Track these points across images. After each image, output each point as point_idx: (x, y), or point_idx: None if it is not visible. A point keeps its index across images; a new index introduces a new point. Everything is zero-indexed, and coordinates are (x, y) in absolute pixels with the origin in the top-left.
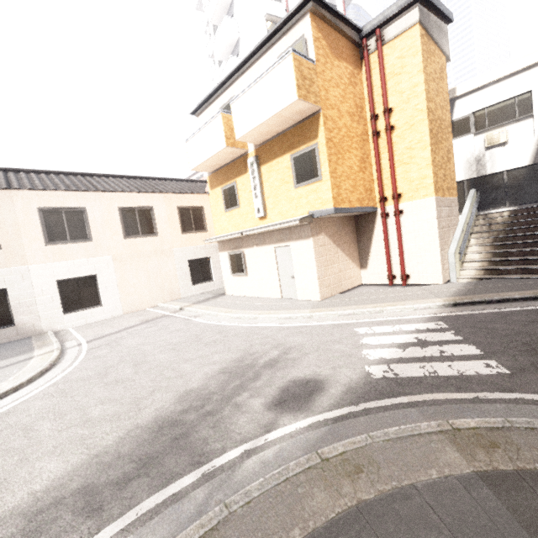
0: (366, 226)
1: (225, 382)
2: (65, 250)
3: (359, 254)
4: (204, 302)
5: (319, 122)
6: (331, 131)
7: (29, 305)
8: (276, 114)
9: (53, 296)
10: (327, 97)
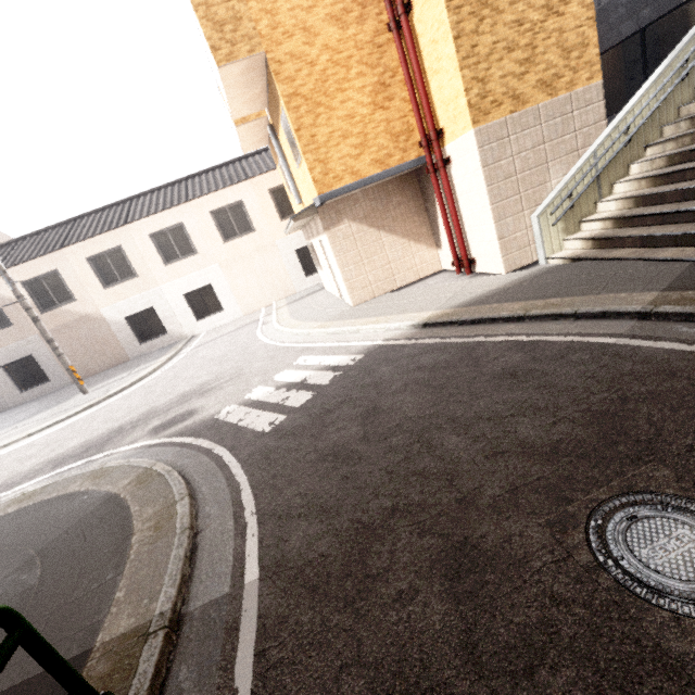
0: (427, 186)
1: (170, 404)
2: (180, 267)
3: (431, 227)
4: (296, 301)
5: (271, 74)
6: (294, 78)
7: (171, 317)
8: (224, 88)
9: (185, 308)
10: (275, 24)
